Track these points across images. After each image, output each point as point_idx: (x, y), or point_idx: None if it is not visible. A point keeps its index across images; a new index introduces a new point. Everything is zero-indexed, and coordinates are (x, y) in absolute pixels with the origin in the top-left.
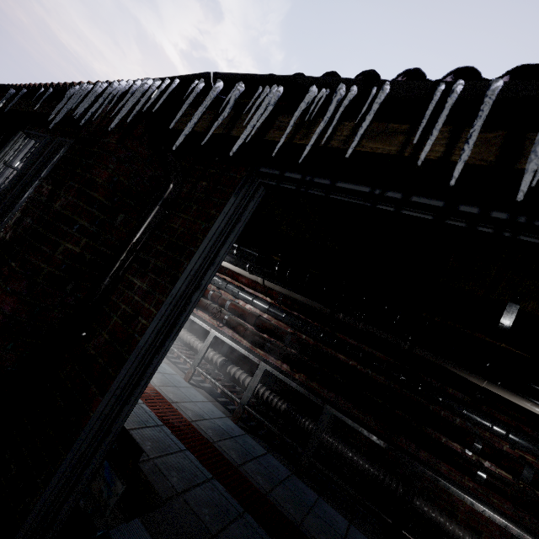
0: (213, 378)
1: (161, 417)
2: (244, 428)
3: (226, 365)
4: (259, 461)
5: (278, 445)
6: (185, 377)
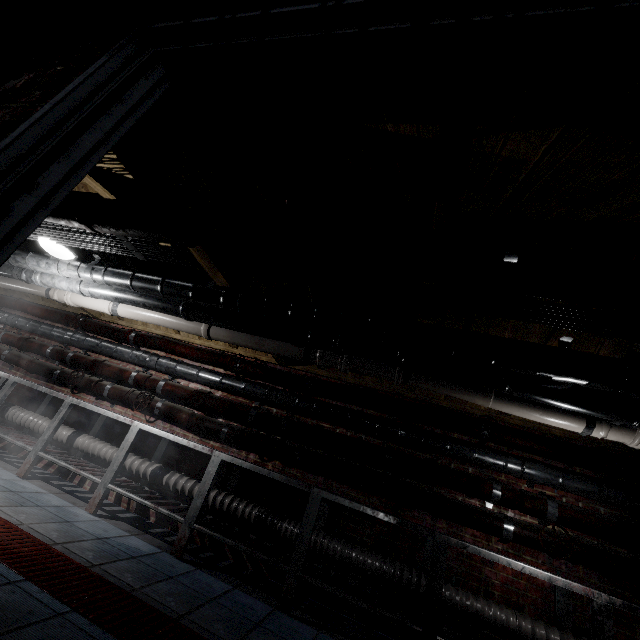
0: (138, 496)
1: (26, 573)
2: (194, 562)
3: (161, 475)
4: (219, 603)
5: (251, 575)
6: (89, 506)
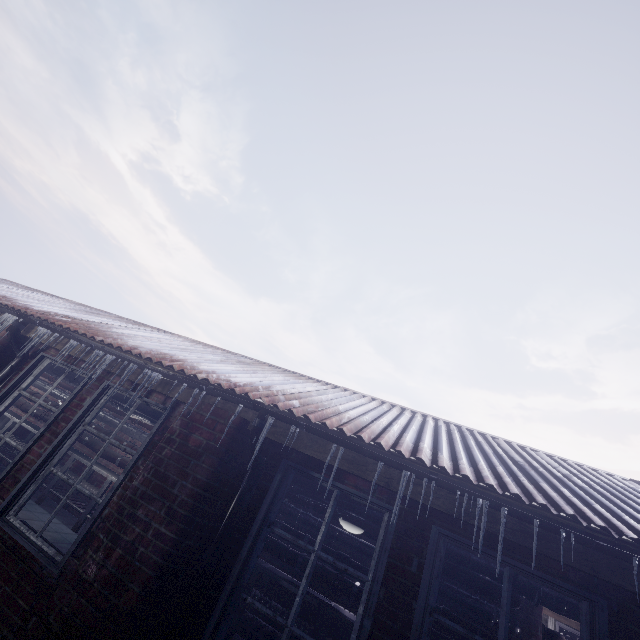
0: None
1: None
2: None
3: None
4: None
5: None
6: None
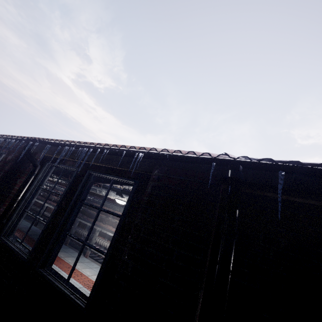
0: None
1: None
2: None
3: None
4: None
5: None
6: None
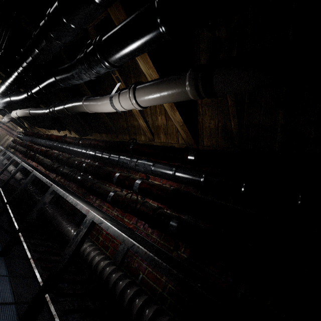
0: (0, 181)
1: None
2: None
3: (21, 180)
4: None
5: None
6: None
